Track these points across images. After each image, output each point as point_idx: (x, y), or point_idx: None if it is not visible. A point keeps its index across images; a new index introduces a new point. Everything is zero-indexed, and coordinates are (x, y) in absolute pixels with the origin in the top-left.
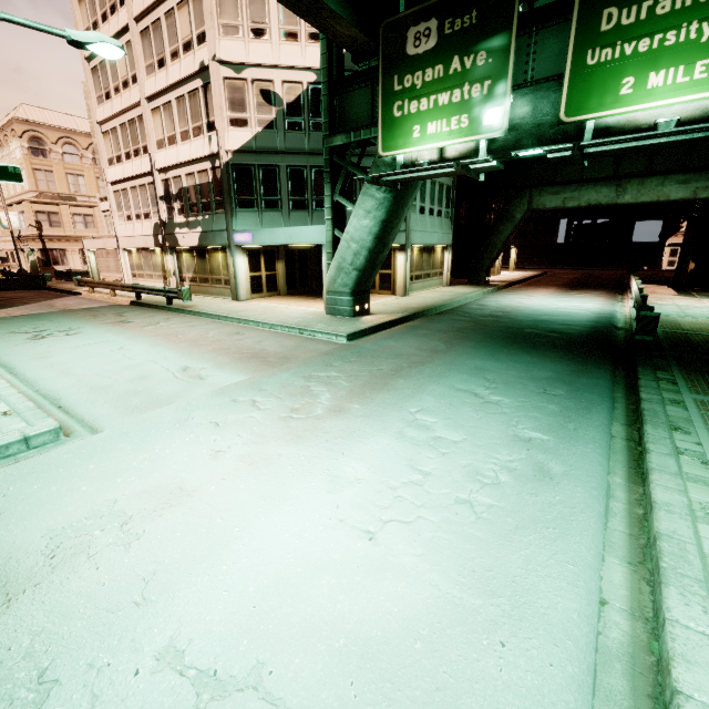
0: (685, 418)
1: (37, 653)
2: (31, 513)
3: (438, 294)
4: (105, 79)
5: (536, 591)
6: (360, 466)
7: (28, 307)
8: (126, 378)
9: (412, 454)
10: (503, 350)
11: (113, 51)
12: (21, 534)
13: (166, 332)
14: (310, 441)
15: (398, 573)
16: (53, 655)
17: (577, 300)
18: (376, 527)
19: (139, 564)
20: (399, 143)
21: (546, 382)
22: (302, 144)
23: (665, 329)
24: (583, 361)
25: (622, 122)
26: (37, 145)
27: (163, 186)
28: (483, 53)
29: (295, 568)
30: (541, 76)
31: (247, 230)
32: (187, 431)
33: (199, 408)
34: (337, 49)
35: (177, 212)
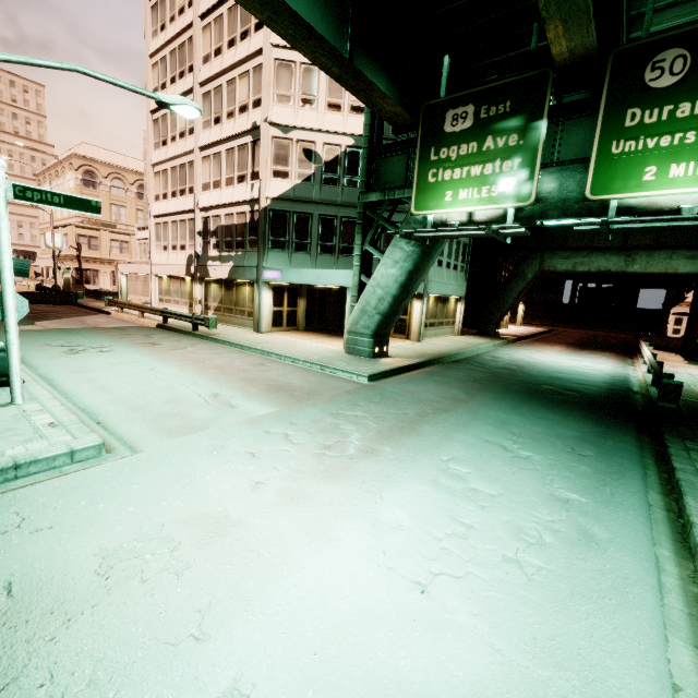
0: None
1: (100, 681)
2: (82, 529)
3: (450, 342)
4: (165, 129)
5: (605, 667)
6: (401, 512)
7: (61, 321)
8: (161, 399)
9: (451, 504)
10: (524, 404)
11: (192, 112)
12: (74, 550)
13: (194, 357)
14: (347, 481)
15: (456, 632)
16: (117, 685)
17: (589, 360)
18: (426, 579)
19: (193, 594)
20: (431, 204)
21: (573, 442)
22: (336, 197)
23: (683, 397)
24: (606, 423)
25: (644, 203)
26: (89, 178)
27: (202, 223)
28: (515, 136)
29: (350, 616)
30: (566, 159)
31: (277, 269)
32: (225, 459)
33: (234, 436)
34: (378, 121)
35: (212, 246)
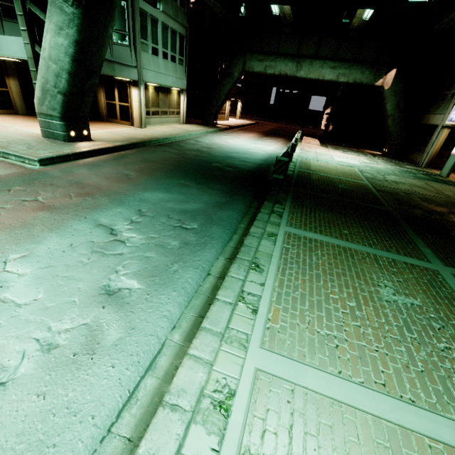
0: (268, 253)
1: None
2: None
3: (170, 129)
4: None
5: None
6: None
7: None
8: None
9: None
10: (180, 181)
11: None
12: None
13: None
14: None
15: None
16: None
17: (264, 144)
18: None
19: None
20: None
21: (190, 215)
22: None
23: (300, 169)
24: (234, 194)
25: None
26: None
27: None
28: None
29: None
30: None
31: None
32: None
33: None
34: None
35: None
